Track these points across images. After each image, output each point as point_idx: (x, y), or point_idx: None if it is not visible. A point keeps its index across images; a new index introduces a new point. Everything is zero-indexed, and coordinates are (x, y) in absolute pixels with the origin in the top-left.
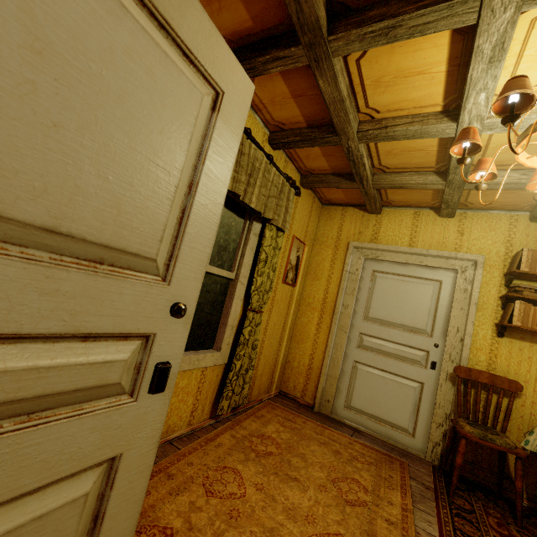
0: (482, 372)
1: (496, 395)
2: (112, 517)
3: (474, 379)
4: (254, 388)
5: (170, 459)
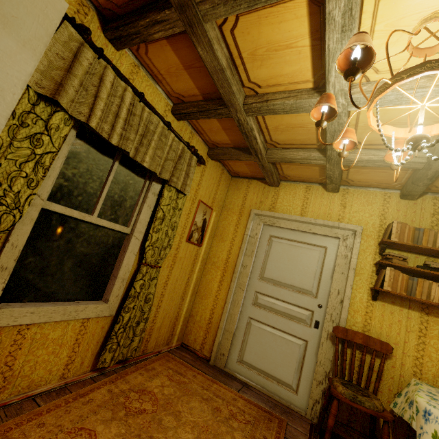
0: (357, 333)
1: (370, 356)
2: None
3: (350, 339)
4: (151, 340)
5: (20, 419)
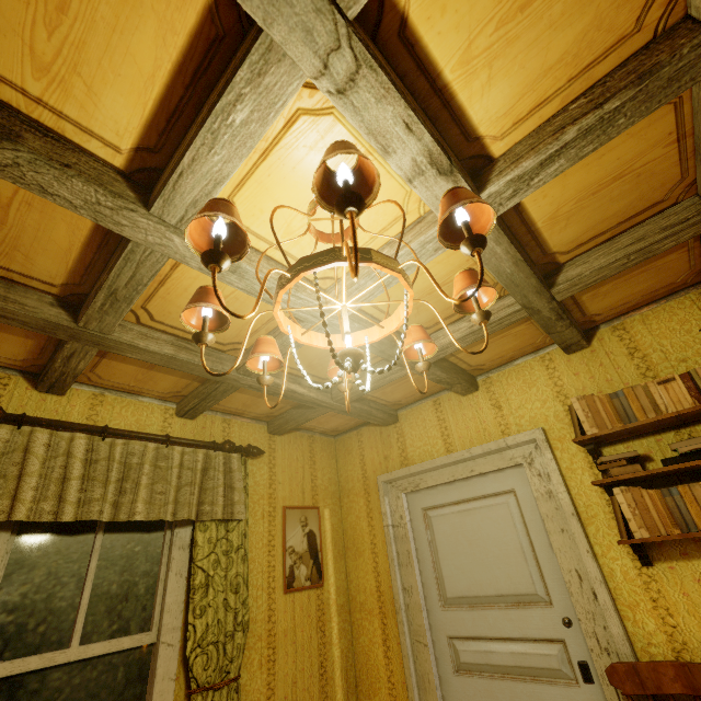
0: (658, 668)
1: None
2: None
3: (655, 691)
4: None
5: None
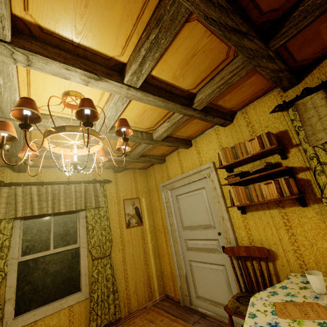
0: (239, 248)
1: (263, 262)
2: None
3: (238, 255)
4: (132, 302)
5: None
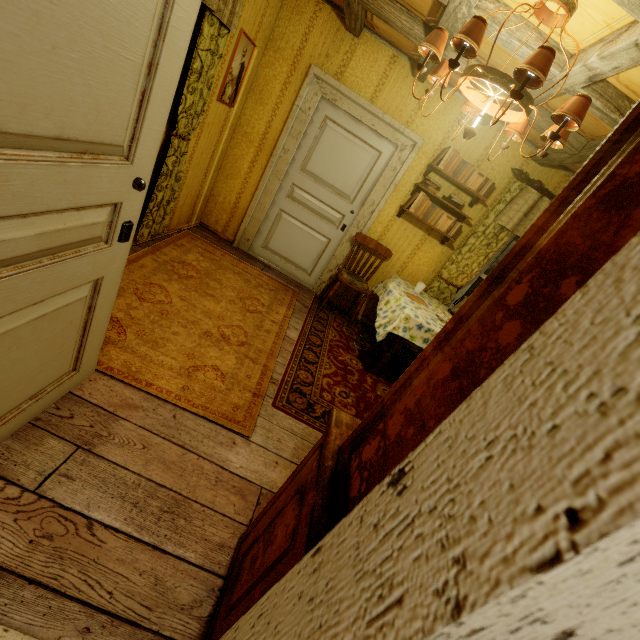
0: (373, 241)
1: (375, 257)
2: (99, 308)
3: (366, 245)
4: (174, 218)
5: None
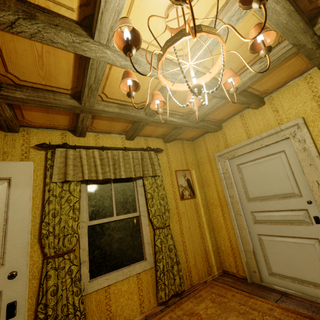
0: None
1: None
2: None
3: None
4: (193, 275)
5: None
